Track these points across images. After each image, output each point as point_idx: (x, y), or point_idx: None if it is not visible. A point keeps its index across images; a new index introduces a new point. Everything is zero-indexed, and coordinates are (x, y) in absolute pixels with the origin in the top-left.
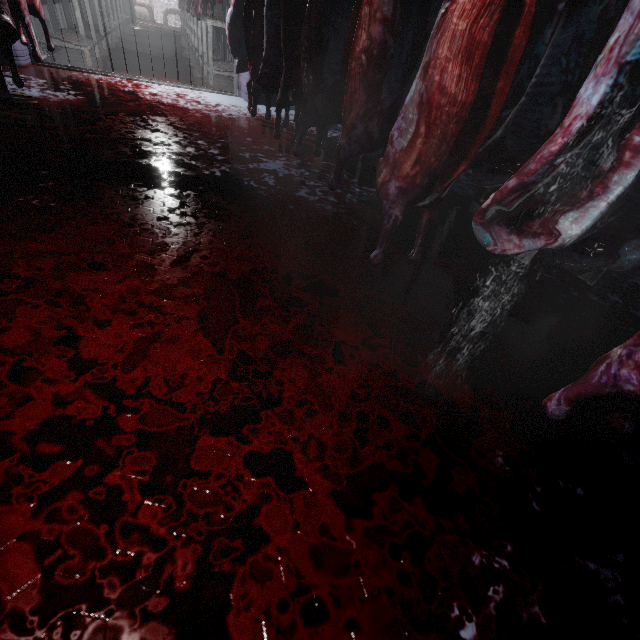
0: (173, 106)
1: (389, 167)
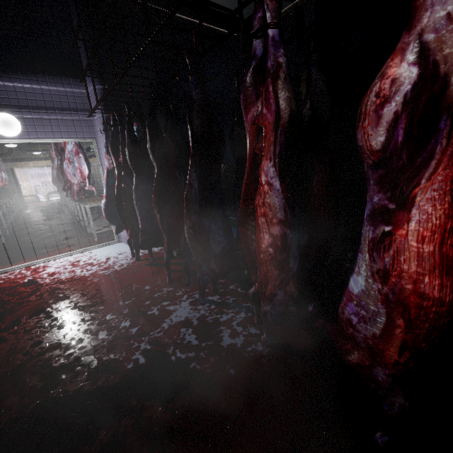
0: (72, 280)
1: (361, 349)
